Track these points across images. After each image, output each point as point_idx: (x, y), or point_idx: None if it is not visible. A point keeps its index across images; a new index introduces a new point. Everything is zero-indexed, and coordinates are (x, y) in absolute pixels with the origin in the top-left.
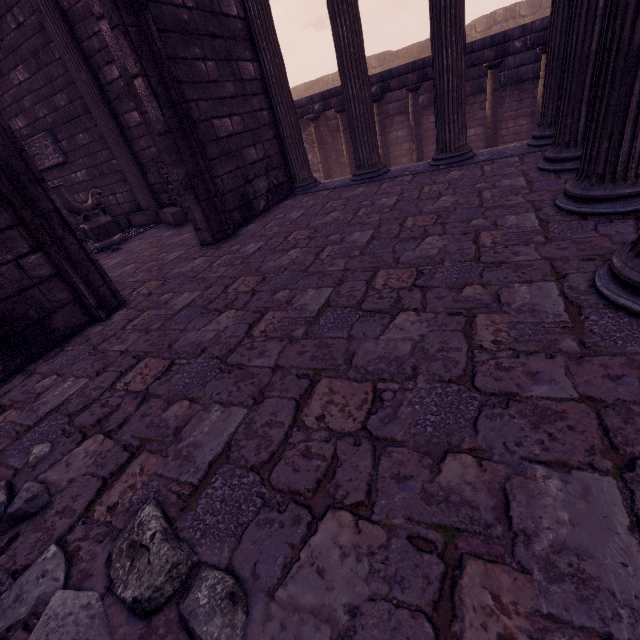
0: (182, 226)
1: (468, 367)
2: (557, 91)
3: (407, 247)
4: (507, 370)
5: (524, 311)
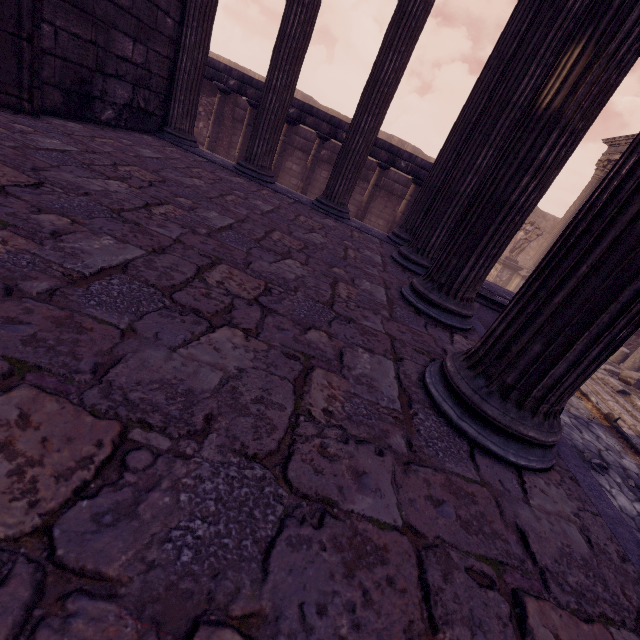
0: None
1: (286, 440)
2: (422, 209)
3: (265, 257)
4: (332, 459)
5: (363, 383)
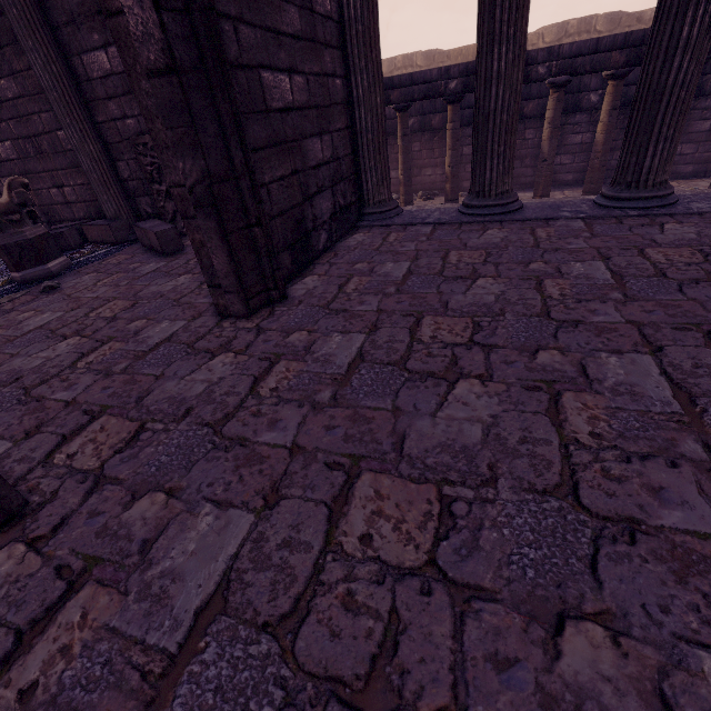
0: (173, 256)
1: None
2: None
3: None
4: None
5: None
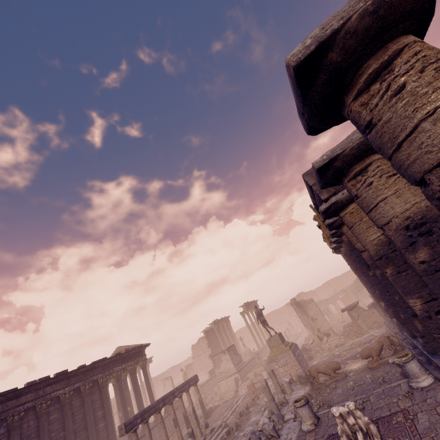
0: None
1: None
2: None
3: None
4: None
5: None
